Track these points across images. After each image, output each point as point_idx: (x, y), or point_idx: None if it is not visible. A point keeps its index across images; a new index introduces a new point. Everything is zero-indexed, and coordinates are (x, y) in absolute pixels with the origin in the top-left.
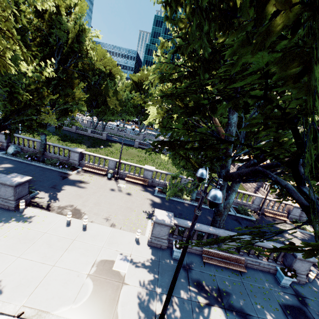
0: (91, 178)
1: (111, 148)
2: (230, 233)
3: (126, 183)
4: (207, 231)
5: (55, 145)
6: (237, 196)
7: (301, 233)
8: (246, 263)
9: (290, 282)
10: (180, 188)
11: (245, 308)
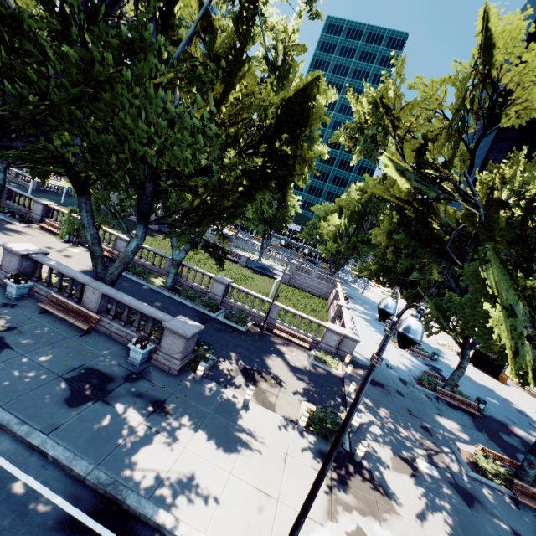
0: (38, 234)
1: (151, 238)
2: (100, 284)
3: (86, 251)
4: (66, 272)
5: (20, 192)
6: (244, 299)
7: (310, 364)
8: (111, 332)
9: (140, 357)
10: (78, 226)
11: (21, 346)
